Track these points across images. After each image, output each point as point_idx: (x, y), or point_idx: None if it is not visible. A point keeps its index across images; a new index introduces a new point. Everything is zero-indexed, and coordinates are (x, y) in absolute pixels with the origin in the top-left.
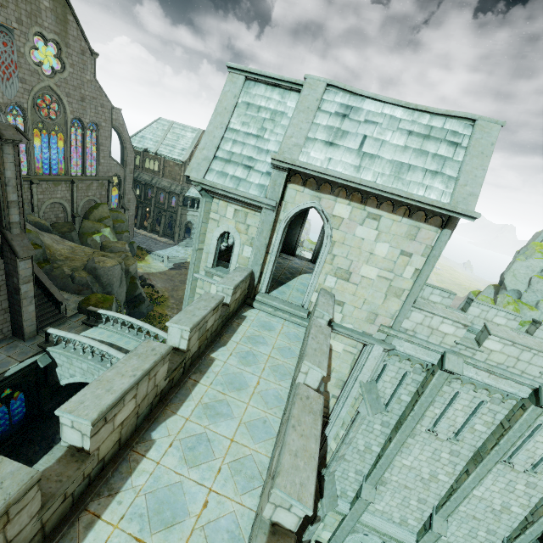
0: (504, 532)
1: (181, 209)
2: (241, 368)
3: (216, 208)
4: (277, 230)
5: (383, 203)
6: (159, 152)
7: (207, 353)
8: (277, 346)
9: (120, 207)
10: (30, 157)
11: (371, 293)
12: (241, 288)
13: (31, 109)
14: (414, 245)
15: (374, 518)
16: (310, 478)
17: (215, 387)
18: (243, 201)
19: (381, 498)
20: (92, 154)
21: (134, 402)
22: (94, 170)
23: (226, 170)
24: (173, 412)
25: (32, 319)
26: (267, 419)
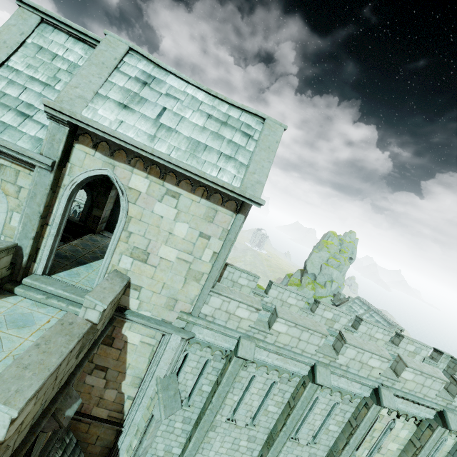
0: None
1: None
2: None
3: None
4: (60, 197)
5: (183, 181)
6: None
7: None
8: (19, 352)
9: None
10: None
11: (170, 276)
12: None
13: None
14: (212, 228)
15: None
16: None
17: None
18: (7, 153)
19: None
20: None
21: None
22: None
23: None
24: None
25: None
26: None
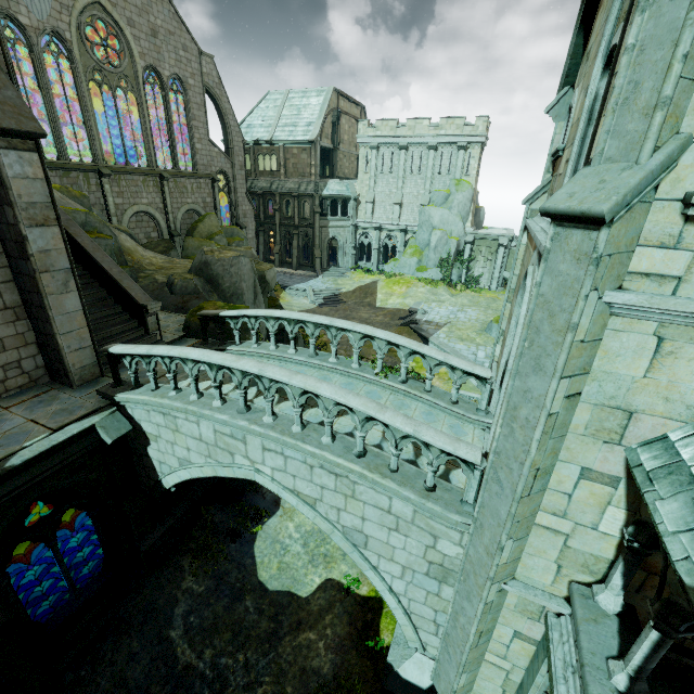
0: None
1: (319, 218)
2: None
3: None
4: None
5: None
6: (276, 138)
7: None
8: None
9: (233, 225)
10: (92, 131)
11: None
12: None
13: (79, 44)
14: None
15: None
16: None
17: None
18: None
19: None
20: (183, 143)
21: None
22: (189, 163)
23: None
24: None
25: (80, 333)
26: None
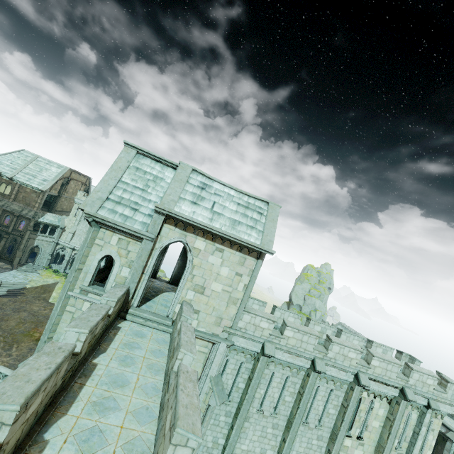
0: None
1: (30, 233)
2: (122, 369)
3: (102, 236)
4: (153, 255)
5: (225, 242)
6: (16, 178)
7: (89, 359)
8: (150, 349)
9: None
10: None
11: (218, 302)
12: (120, 302)
13: None
14: (243, 269)
15: None
16: (197, 420)
17: (100, 387)
18: (128, 232)
19: None
20: None
21: (42, 396)
22: None
23: (117, 209)
24: (63, 413)
25: None
26: (149, 406)
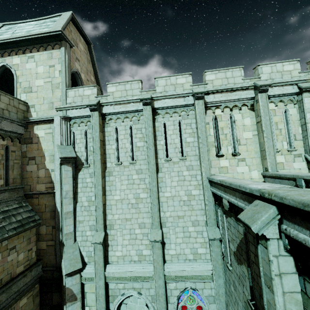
0: (202, 217)
1: None
2: None
3: None
4: None
5: (33, 50)
6: None
7: None
8: None
9: None
10: None
11: (45, 92)
12: None
13: None
14: (53, 61)
15: (118, 267)
16: None
17: None
18: None
19: (116, 243)
20: None
21: None
22: None
23: None
24: None
25: None
26: None
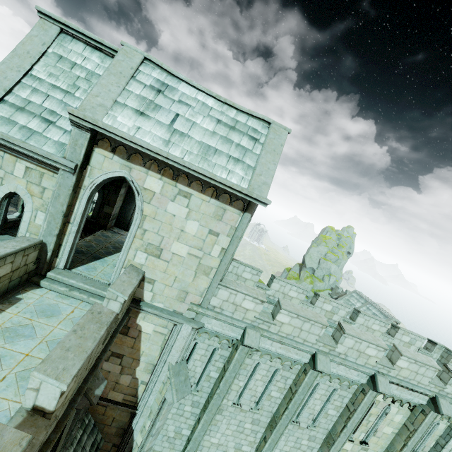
0: None
1: None
2: None
3: (0, 162)
4: (81, 197)
5: (194, 182)
6: None
7: None
8: (50, 338)
9: None
10: None
11: (181, 270)
12: (13, 263)
13: None
14: (221, 225)
15: None
16: None
17: None
18: (34, 157)
19: None
20: None
21: None
22: None
23: (16, 119)
24: None
25: None
26: None
